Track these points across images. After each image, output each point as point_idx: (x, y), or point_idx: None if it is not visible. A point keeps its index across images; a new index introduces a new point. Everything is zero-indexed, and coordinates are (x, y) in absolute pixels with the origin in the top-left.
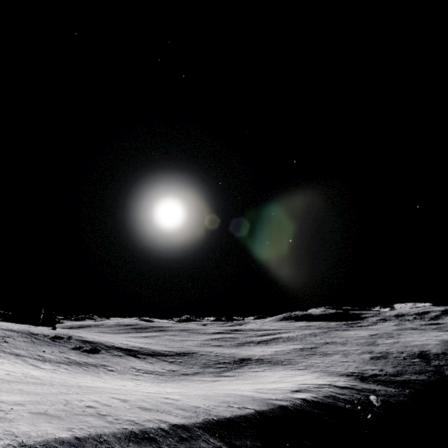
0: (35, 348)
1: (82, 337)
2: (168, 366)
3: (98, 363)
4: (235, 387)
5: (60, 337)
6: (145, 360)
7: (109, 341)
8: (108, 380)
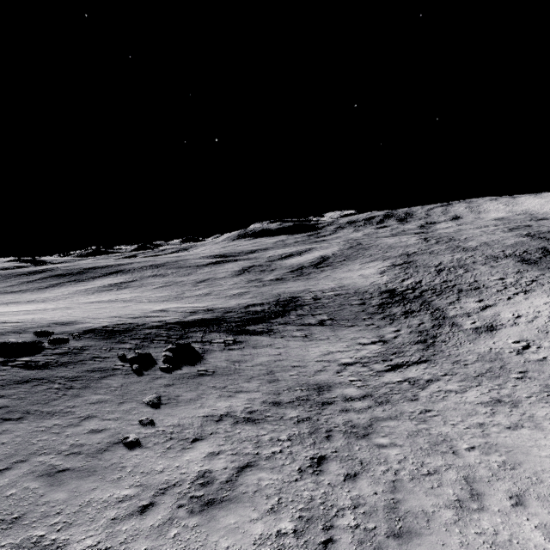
0: (75, 451)
1: (65, 322)
2: (345, 334)
3: (289, 388)
4: None
5: (26, 344)
6: (287, 335)
7: (128, 313)
8: None
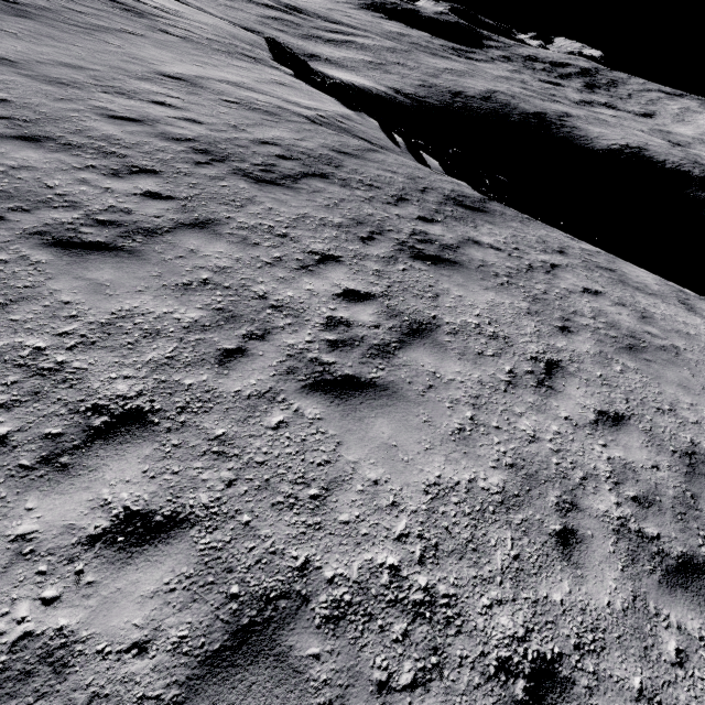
0: None
1: None
2: None
3: None
4: None
5: None
6: None
7: None
8: None
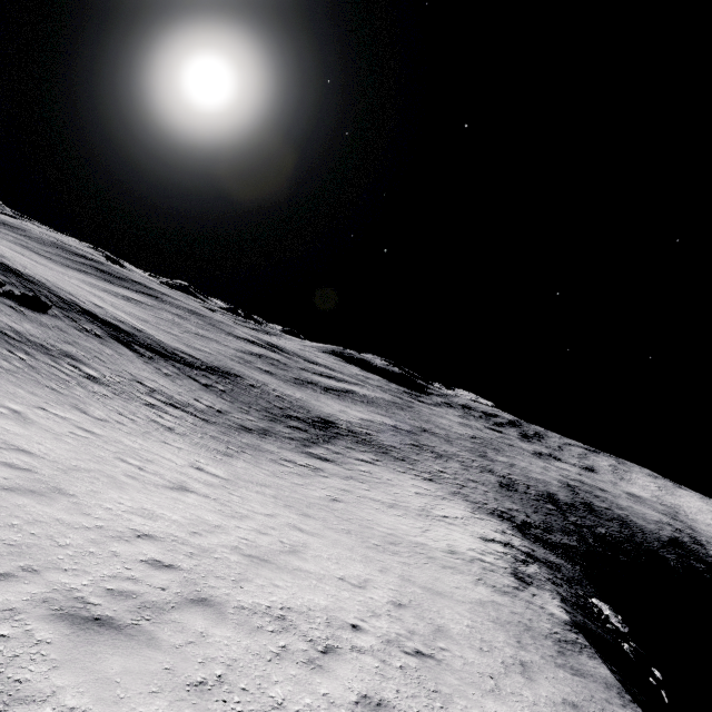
0: None
1: None
2: (204, 395)
3: (52, 344)
4: (395, 525)
5: None
6: (155, 366)
7: (63, 286)
8: (117, 435)
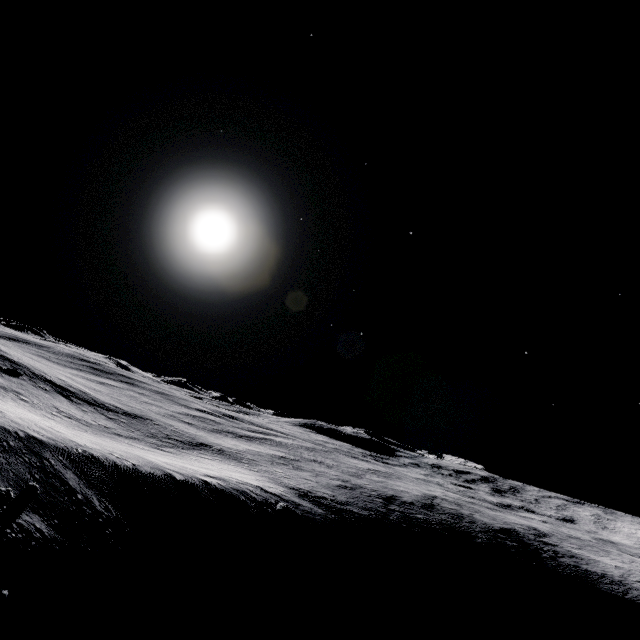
0: None
1: (3, 351)
2: (103, 421)
3: (10, 387)
4: (155, 457)
5: None
6: (78, 406)
7: (41, 369)
8: (11, 405)
